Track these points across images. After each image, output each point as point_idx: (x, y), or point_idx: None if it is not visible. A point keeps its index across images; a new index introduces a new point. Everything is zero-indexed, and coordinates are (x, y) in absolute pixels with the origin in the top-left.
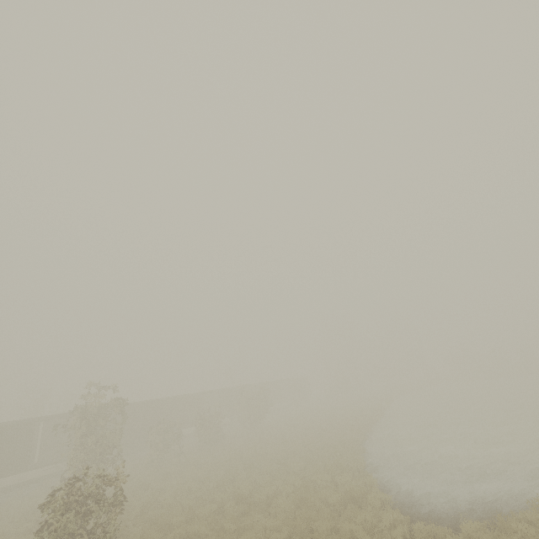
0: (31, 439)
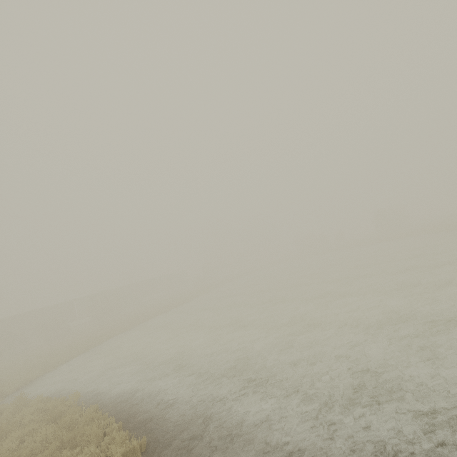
0: None
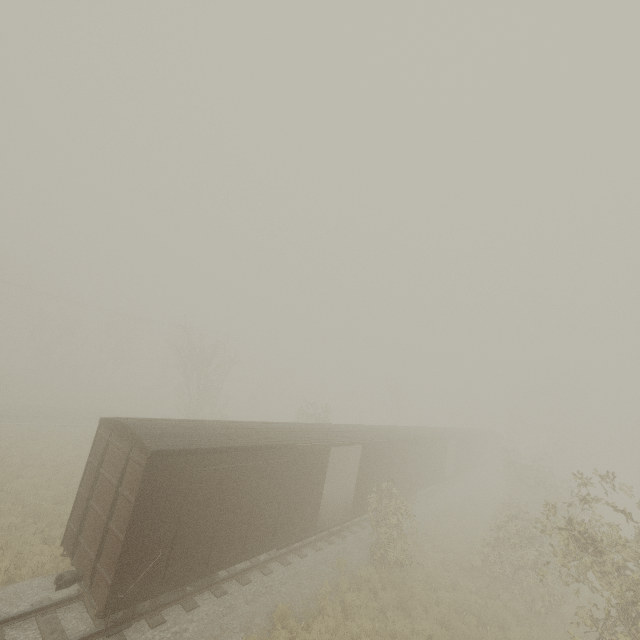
0: (323, 475)
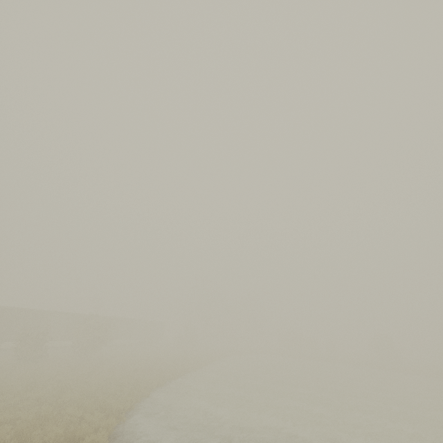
0: None
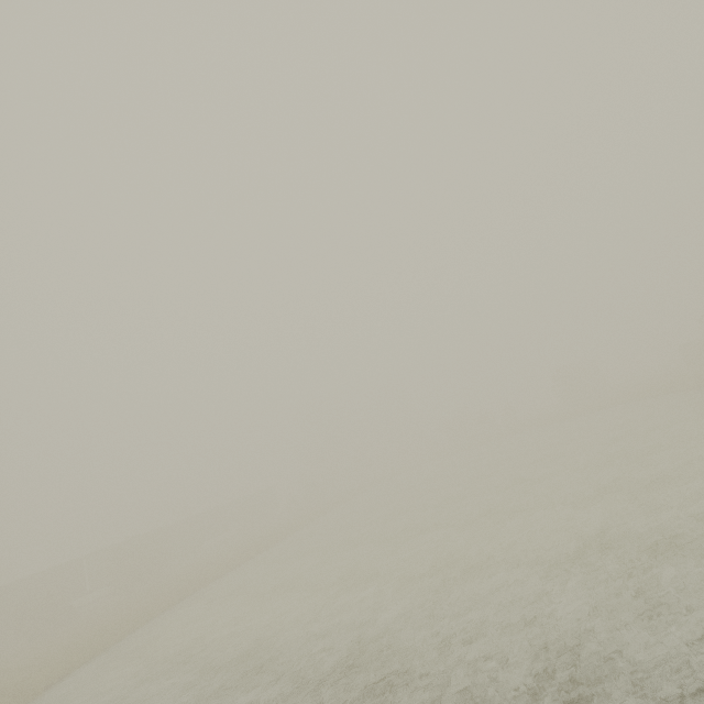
0: None
